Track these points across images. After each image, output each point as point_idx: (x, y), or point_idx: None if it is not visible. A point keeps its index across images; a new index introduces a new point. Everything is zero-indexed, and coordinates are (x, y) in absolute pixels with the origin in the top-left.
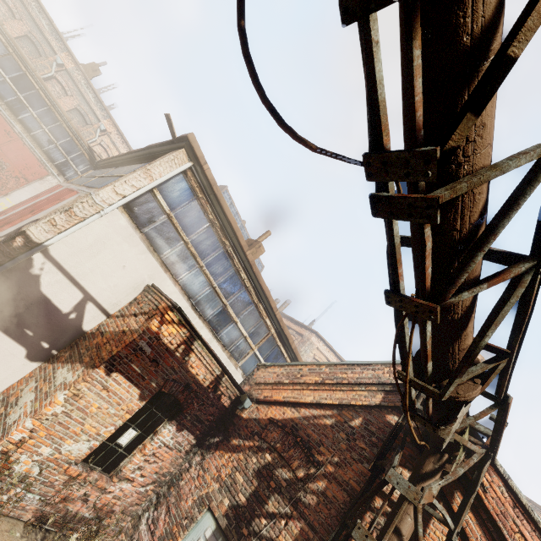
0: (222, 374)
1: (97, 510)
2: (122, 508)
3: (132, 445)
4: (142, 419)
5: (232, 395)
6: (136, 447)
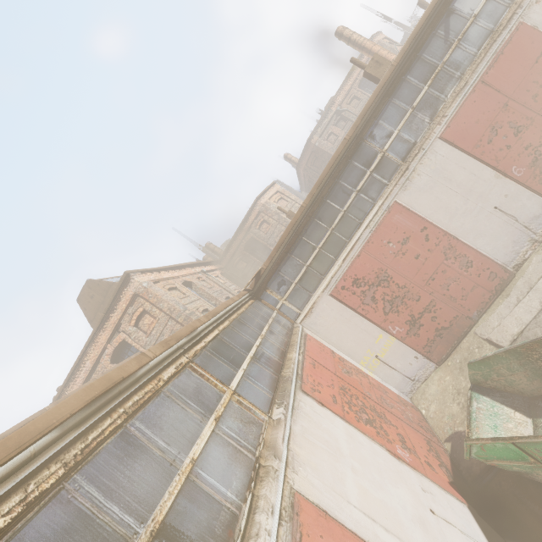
0: None
1: None
2: None
3: None
4: None
5: None
6: None
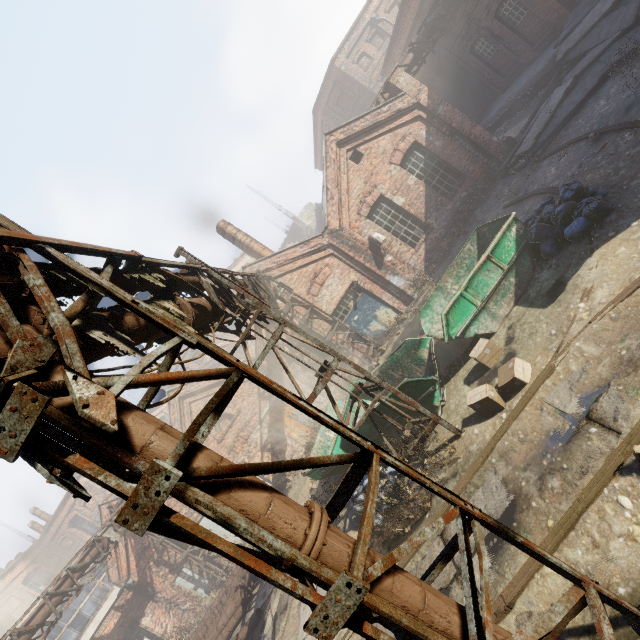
0: (114, 608)
1: (179, 634)
2: (179, 621)
3: (151, 636)
4: (139, 639)
5: (126, 593)
6: (152, 633)
